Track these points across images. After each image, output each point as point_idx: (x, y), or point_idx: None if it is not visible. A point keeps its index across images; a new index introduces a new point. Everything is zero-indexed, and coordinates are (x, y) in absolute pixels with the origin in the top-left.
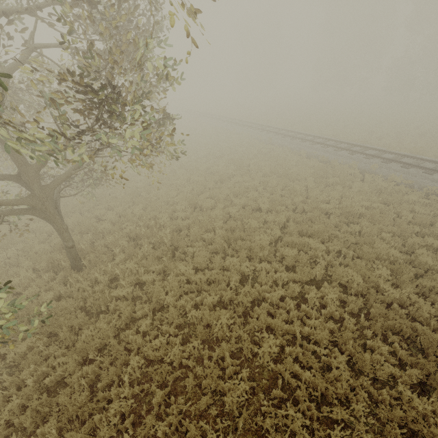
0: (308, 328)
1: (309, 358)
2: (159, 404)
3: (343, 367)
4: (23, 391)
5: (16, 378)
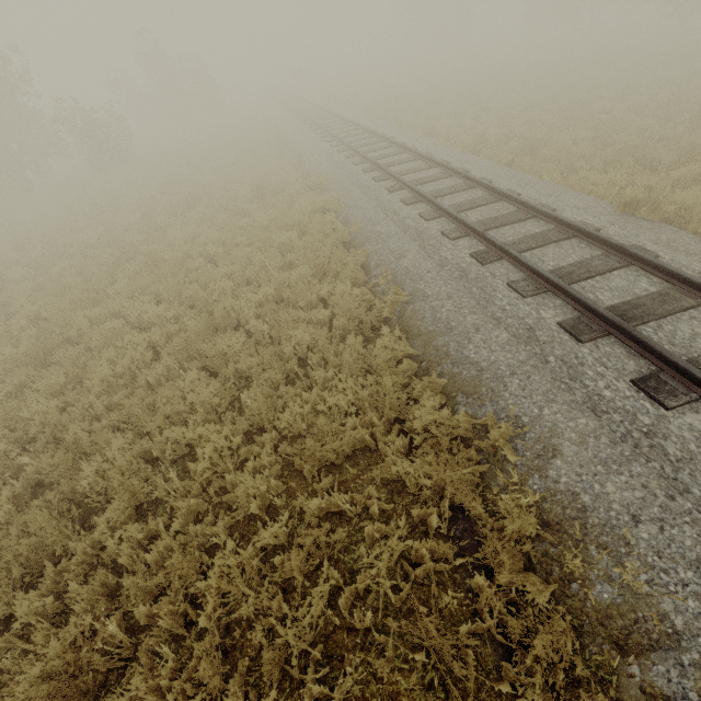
0: None
1: None
2: None
3: None
4: None
5: None
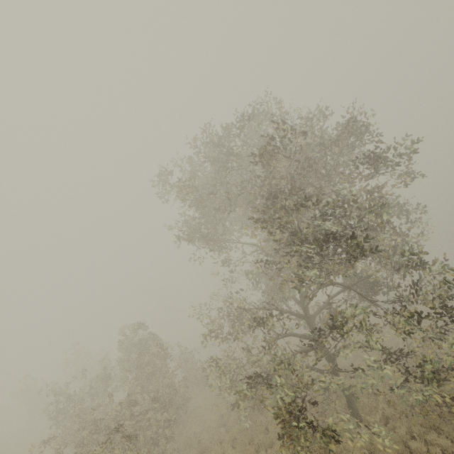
0: None
1: None
2: None
3: None
4: None
5: None
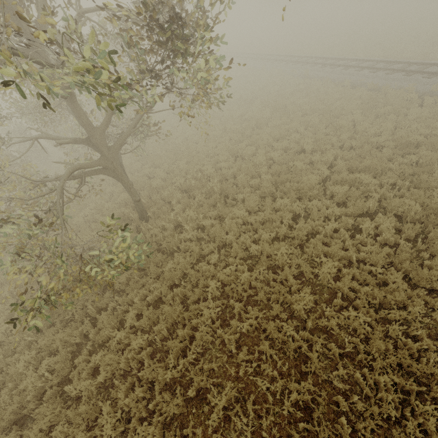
0: (363, 254)
1: (365, 278)
2: (238, 312)
3: (400, 281)
4: (134, 307)
5: (126, 298)
